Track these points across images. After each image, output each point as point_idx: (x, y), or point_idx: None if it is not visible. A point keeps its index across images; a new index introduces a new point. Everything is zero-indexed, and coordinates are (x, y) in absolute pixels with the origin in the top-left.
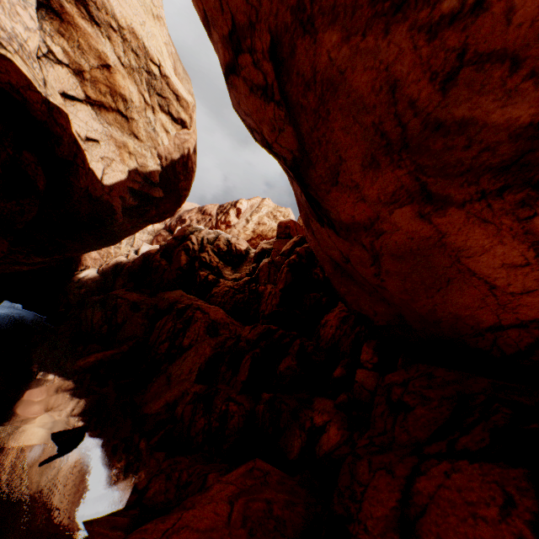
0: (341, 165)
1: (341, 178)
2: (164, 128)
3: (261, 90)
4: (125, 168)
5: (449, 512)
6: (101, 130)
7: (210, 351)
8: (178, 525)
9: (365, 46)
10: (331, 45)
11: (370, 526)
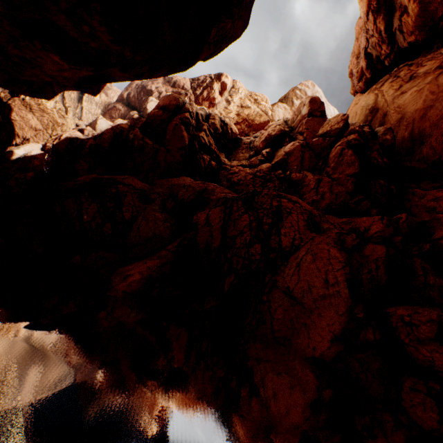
0: None
1: None
2: None
3: None
4: None
5: None
6: None
7: (339, 253)
8: None
9: None
10: None
11: None
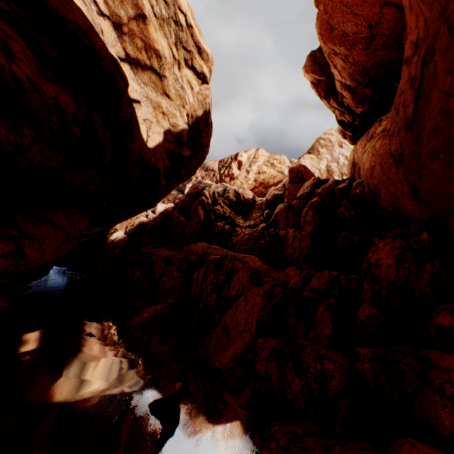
0: None
1: None
2: (189, 84)
3: None
4: (160, 129)
5: None
6: (139, 90)
7: (262, 300)
8: None
9: None
10: None
11: None
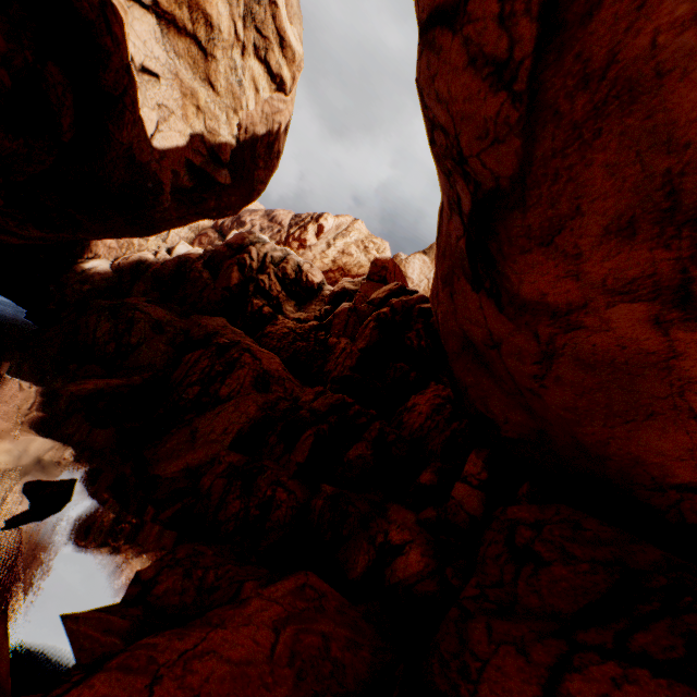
0: (572, 219)
1: (561, 237)
2: (254, 83)
3: (492, 66)
4: (187, 128)
5: None
6: (164, 60)
7: (256, 411)
8: (202, 648)
9: None
10: (669, 19)
11: None
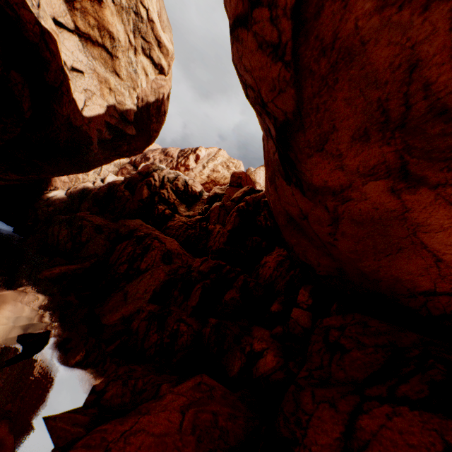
0: (332, 134)
1: (328, 145)
2: (144, 71)
3: (271, 48)
4: (104, 102)
5: (391, 450)
6: (86, 62)
7: (164, 276)
8: (136, 429)
9: (397, 20)
10: (362, 12)
11: (315, 451)
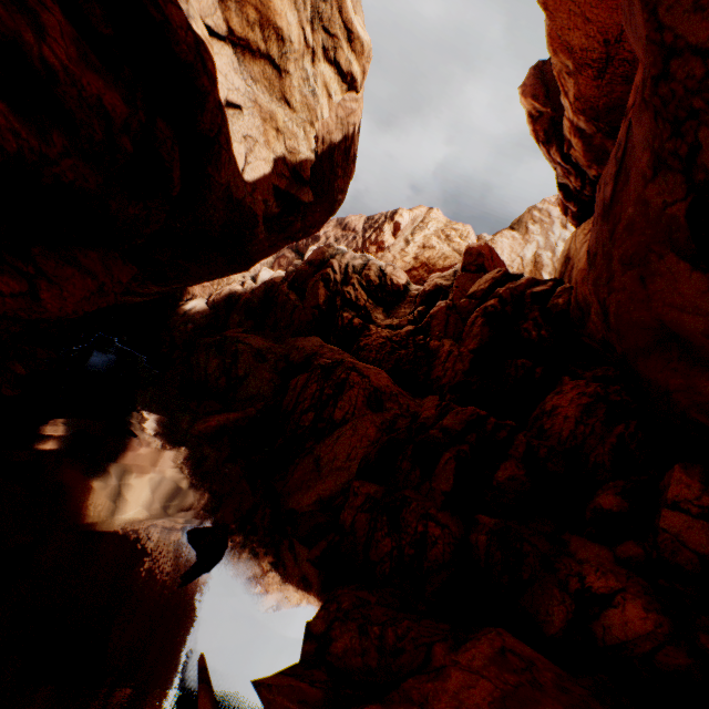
0: None
1: None
2: (325, 89)
3: None
4: (269, 154)
5: None
6: (243, 89)
7: (376, 433)
8: None
9: None
10: None
11: None
